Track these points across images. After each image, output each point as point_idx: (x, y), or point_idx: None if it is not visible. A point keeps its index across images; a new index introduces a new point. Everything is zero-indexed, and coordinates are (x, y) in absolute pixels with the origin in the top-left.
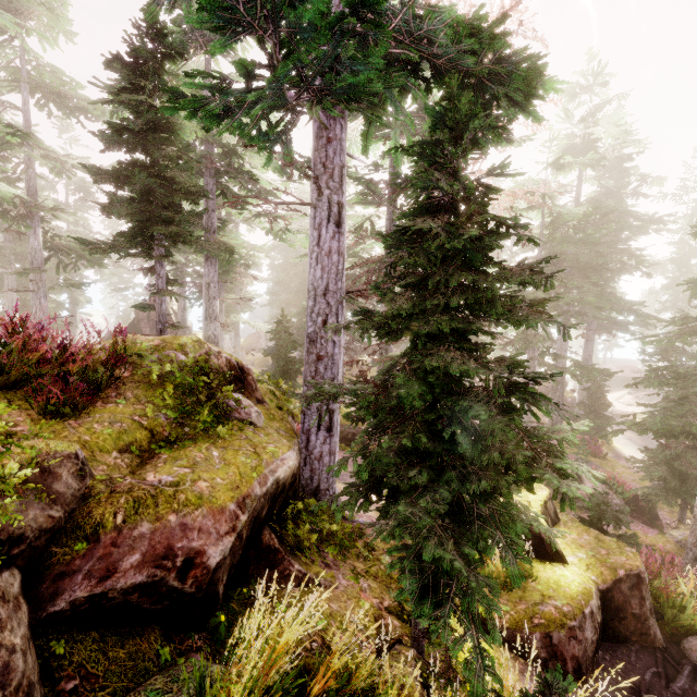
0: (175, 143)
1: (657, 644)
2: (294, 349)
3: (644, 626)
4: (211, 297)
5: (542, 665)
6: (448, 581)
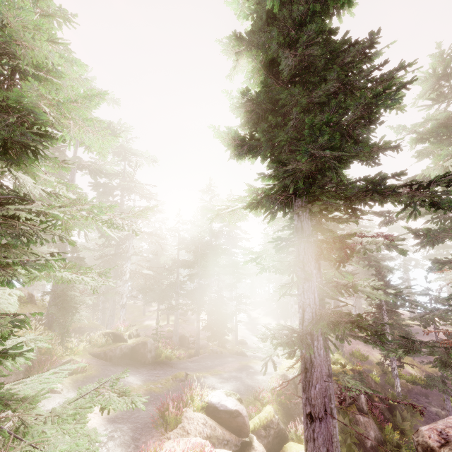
0: (21, 227)
1: (147, 359)
2: None
3: (144, 355)
4: None
5: (102, 359)
6: (62, 323)
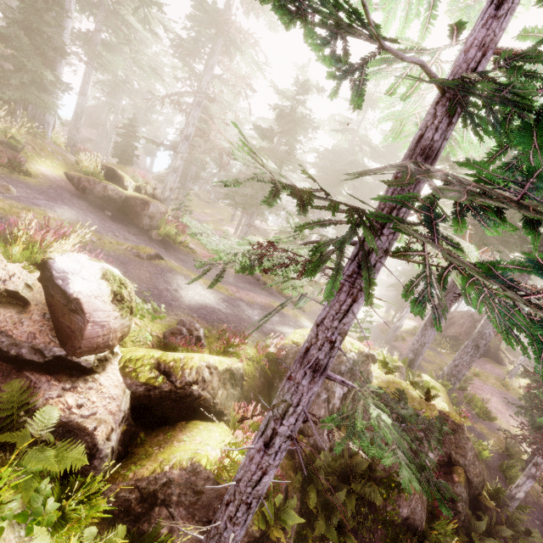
0: None
1: (141, 224)
2: (135, 139)
3: (139, 216)
4: (85, 82)
5: (74, 185)
6: (5, 88)
